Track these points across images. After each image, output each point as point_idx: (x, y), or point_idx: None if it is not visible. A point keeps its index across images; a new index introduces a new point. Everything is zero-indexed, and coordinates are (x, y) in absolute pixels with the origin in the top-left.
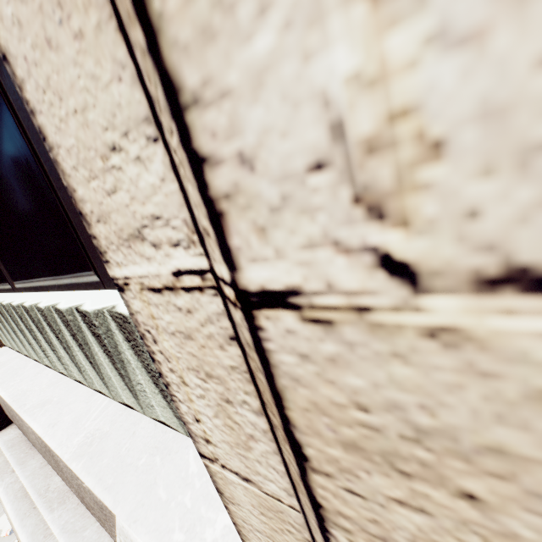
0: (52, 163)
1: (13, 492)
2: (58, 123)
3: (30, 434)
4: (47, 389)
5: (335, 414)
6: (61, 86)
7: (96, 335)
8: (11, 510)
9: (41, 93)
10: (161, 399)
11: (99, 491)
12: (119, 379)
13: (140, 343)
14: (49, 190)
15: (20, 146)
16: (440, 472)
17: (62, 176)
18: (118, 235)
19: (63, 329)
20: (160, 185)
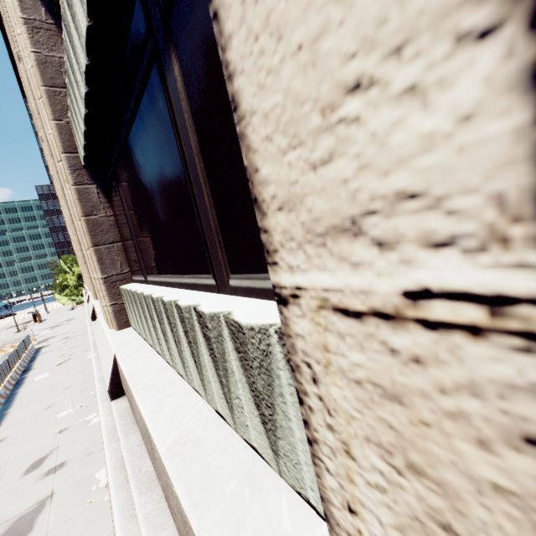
0: (198, 173)
1: (115, 459)
2: (263, 78)
3: (136, 412)
4: (155, 374)
5: None
6: (287, 16)
7: (207, 337)
8: (111, 475)
9: (250, 43)
10: (258, 423)
11: (186, 505)
12: (218, 386)
13: (250, 357)
14: (190, 198)
15: (176, 159)
16: None
17: (244, 154)
18: (308, 227)
19: (178, 324)
20: (451, 132)
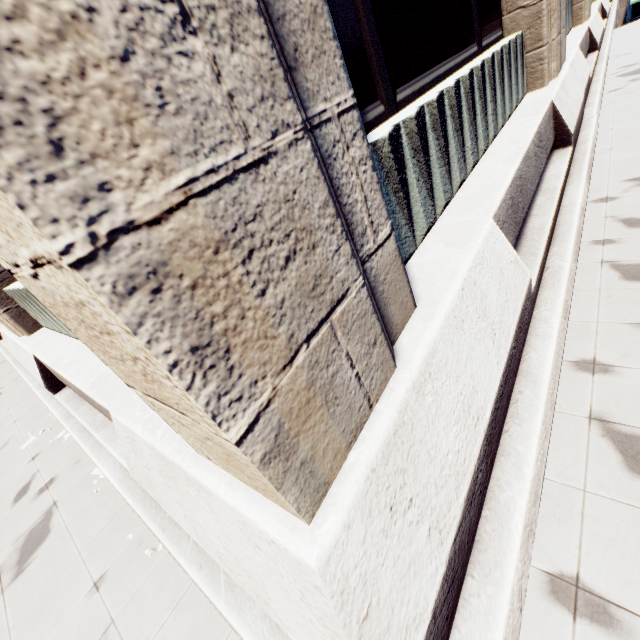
0: None
1: (77, 428)
2: None
3: (71, 386)
4: (74, 353)
5: (48, 306)
6: None
7: None
8: (77, 437)
9: None
10: None
11: (102, 402)
12: None
13: None
14: None
15: None
16: (62, 315)
17: None
18: None
19: None
20: None
